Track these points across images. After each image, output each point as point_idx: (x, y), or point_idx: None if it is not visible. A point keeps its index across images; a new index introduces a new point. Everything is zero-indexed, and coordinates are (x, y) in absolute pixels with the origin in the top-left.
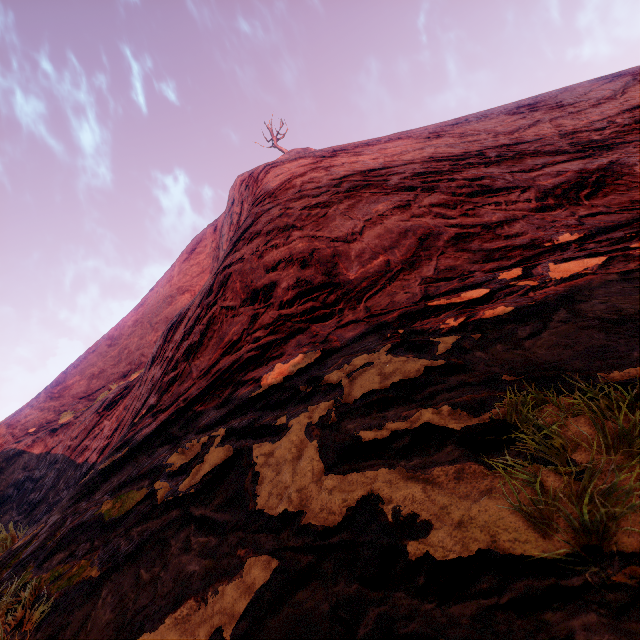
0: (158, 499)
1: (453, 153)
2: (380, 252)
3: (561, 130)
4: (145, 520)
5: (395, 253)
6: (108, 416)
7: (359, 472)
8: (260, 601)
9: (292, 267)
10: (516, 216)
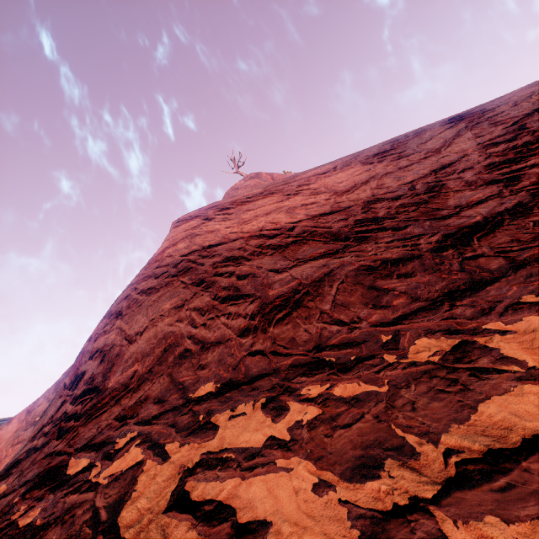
0: None
1: (279, 224)
2: (138, 359)
3: (374, 194)
4: None
5: (145, 362)
6: None
7: None
8: None
9: (98, 359)
10: (224, 337)
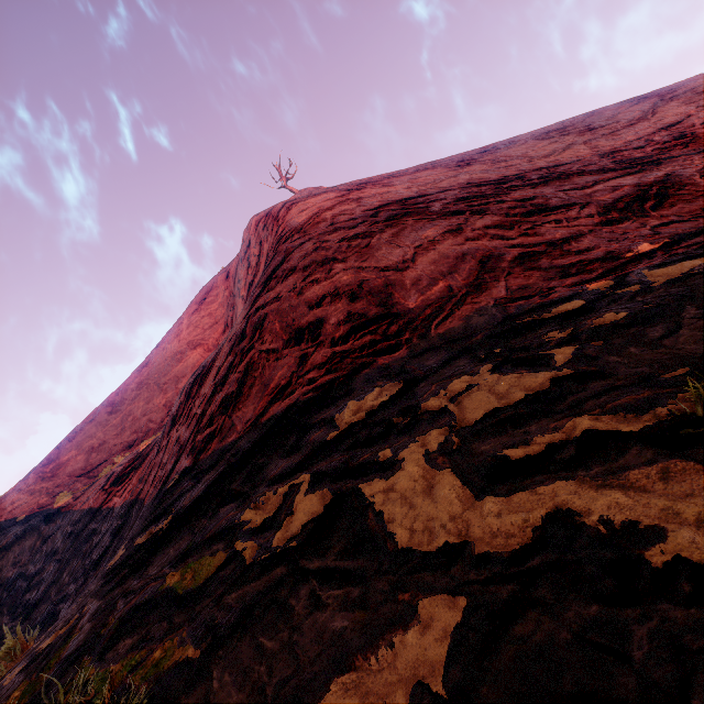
0: (247, 560)
1: (491, 178)
2: (439, 278)
3: (599, 151)
4: (238, 585)
5: (456, 278)
6: (118, 492)
7: (526, 490)
8: (464, 644)
9: (340, 301)
10: (582, 231)
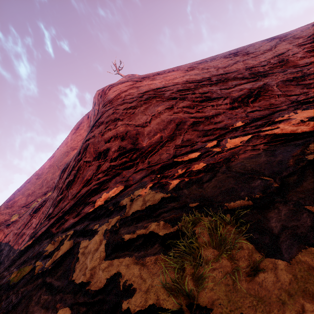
0: (35, 271)
1: (197, 78)
2: (158, 132)
3: (247, 66)
4: (27, 284)
5: (165, 132)
6: (35, 216)
7: (117, 259)
8: None
9: (117, 140)
10: (220, 112)
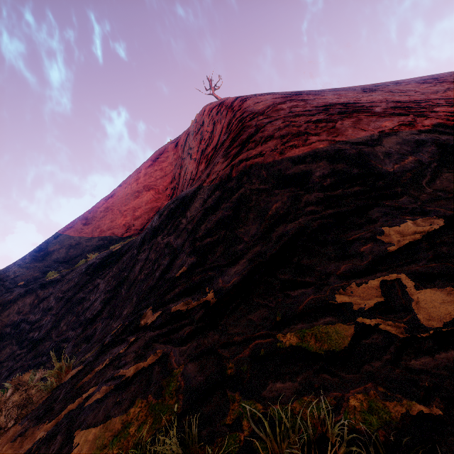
0: (395, 334)
1: (402, 99)
2: (407, 154)
3: None
4: (411, 354)
5: (422, 156)
6: (100, 276)
7: None
8: None
9: (320, 161)
10: None
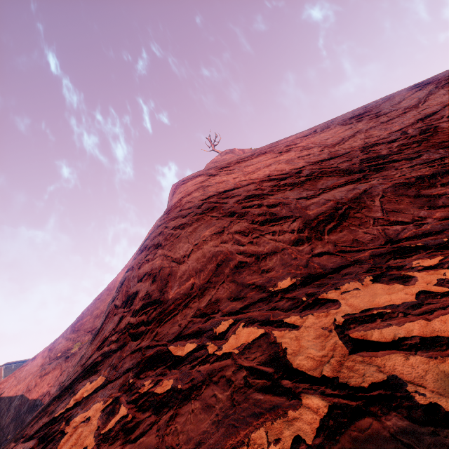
0: None
1: (284, 170)
2: (192, 274)
3: (367, 142)
4: None
5: (200, 276)
6: None
7: None
8: None
9: (148, 280)
10: (277, 248)
